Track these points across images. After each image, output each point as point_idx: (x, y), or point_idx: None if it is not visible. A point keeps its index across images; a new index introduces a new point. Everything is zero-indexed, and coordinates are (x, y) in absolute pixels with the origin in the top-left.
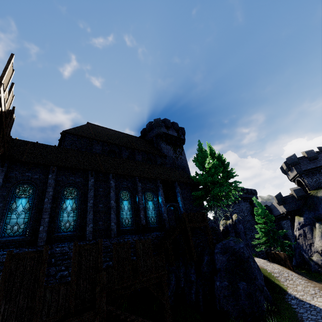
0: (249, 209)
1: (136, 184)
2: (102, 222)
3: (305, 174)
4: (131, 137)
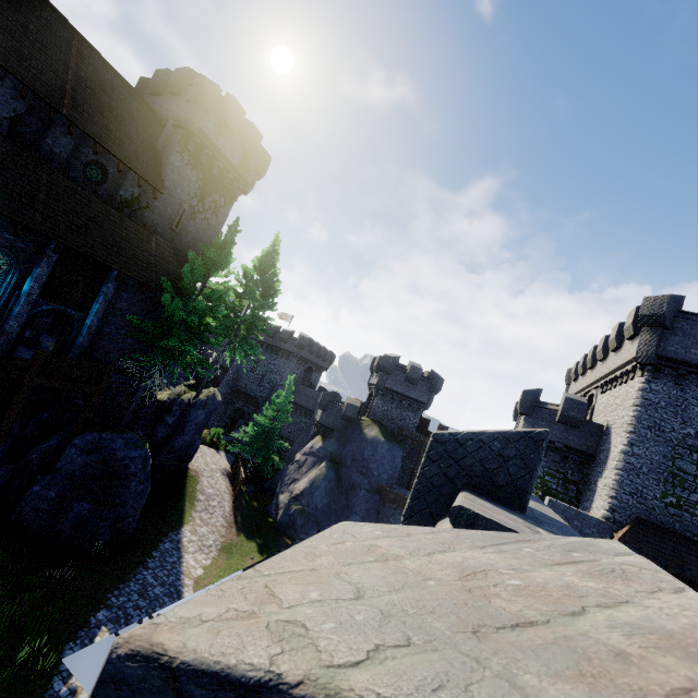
0: (297, 378)
1: None
2: None
3: (383, 394)
4: (95, 63)
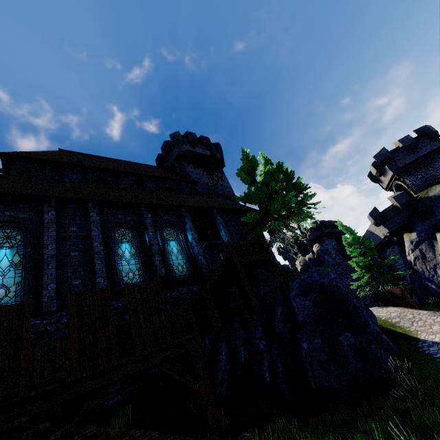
0: (337, 247)
1: (142, 217)
2: (79, 281)
3: (405, 172)
4: (137, 165)
